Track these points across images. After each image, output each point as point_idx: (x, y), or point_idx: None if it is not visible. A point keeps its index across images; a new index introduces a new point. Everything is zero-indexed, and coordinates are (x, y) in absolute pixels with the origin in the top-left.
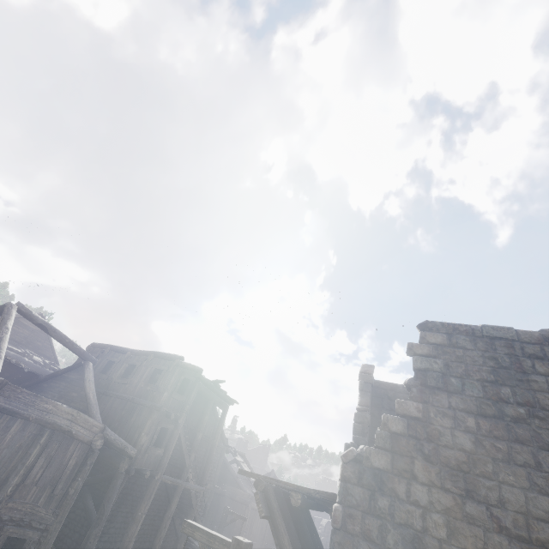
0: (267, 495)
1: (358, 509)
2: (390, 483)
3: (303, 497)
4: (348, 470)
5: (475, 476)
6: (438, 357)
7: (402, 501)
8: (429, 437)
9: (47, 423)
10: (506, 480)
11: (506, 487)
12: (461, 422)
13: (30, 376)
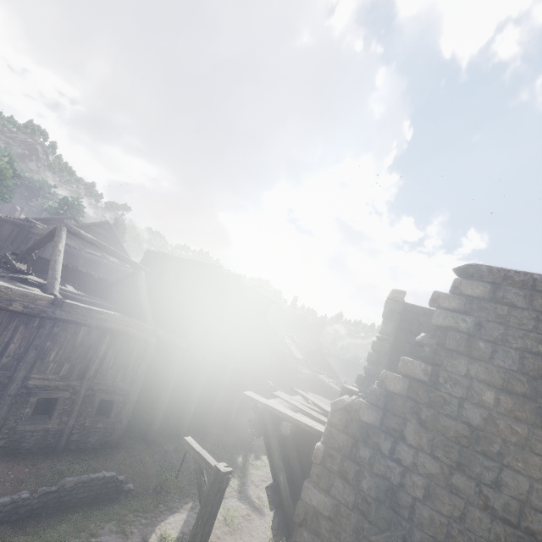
0: (263, 418)
1: (339, 452)
2: (376, 438)
3: (294, 427)
4: (336, 417)
5: (474, 453)
6: (470, 313)
7: (384, 456)
8: (430, 402)
9: (106, 328)
10: (512, 465)
11: (509, 472)
12: (476, 394)
13: (101, 281)
